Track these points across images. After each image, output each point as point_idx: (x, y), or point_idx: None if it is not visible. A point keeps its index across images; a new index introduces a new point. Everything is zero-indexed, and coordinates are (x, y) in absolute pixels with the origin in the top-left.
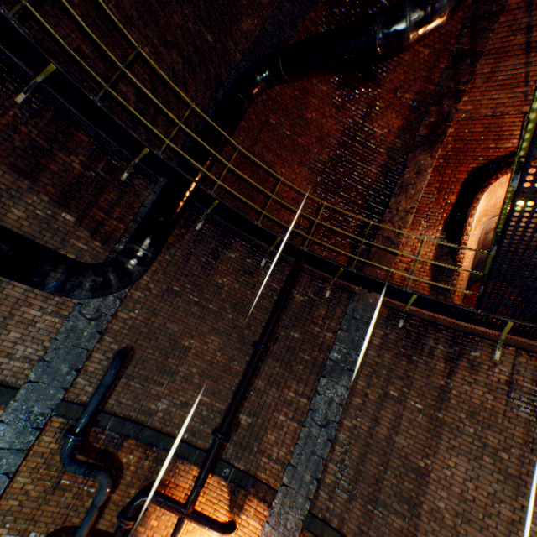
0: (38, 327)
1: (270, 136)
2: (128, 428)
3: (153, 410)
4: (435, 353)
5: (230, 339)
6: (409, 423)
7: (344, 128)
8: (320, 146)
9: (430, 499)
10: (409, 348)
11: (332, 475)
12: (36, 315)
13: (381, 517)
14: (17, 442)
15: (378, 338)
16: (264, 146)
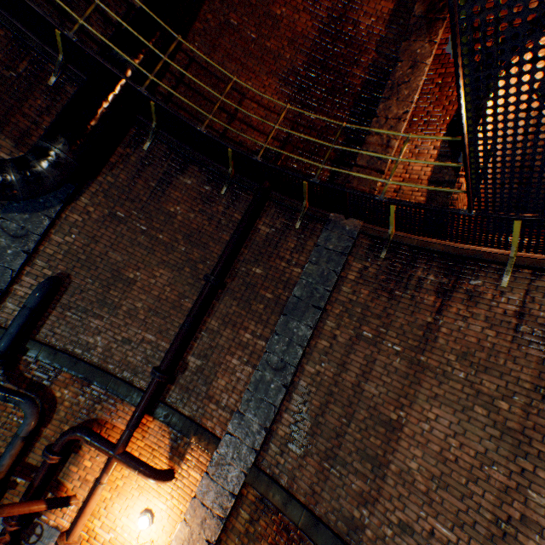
0: None
1: (232, 41)
2: (61, 360)
3: (91, 345)
4: (423, 286)
5: (182, 274)
6: (384, 368)
7: (322, 24)
8: (294, 50)
9: (400, 459)
10: (392, 282)
11: (286, 427)
12: None
13: (338, 477)
14: None
15: (355, 272)
16: (226, 54)
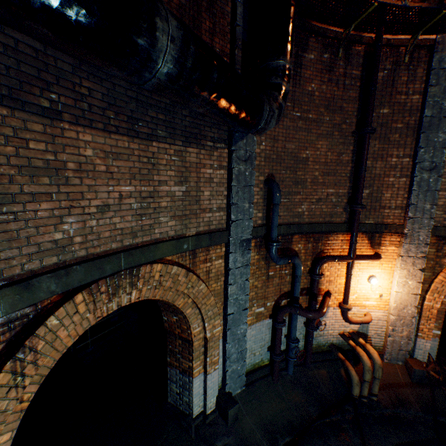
0: (215, 183)
1: None
2: (293, 229)
3: (300, 213)
4: None
5: (333, 139)
6: None
7: None
8: None
9: None
10: None
11: (443, 199)
12: (210, 174)
13: None
14: (243, 261)
15: None
16: None
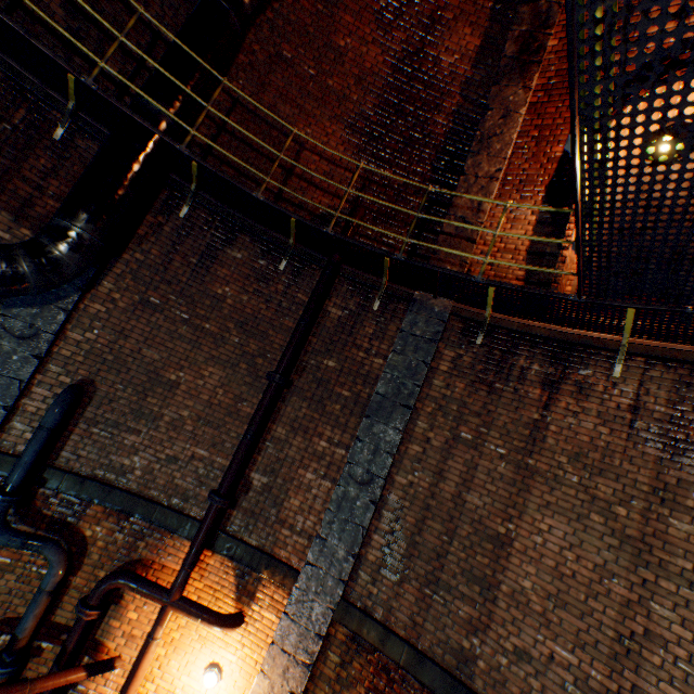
0: None
1: (285, 78)
2: (91, 490)
3: (127, 467)
4: (527, 377)
5: (236, 371)
6: (487, 475)
7: (395, 60)
8: (362, 90)
9: (512, 577)
10: (491, 373)
11: (378, 550)
12: None
13: (442, 604)
14: None
15: (448, 362)
16: (278, 94)
